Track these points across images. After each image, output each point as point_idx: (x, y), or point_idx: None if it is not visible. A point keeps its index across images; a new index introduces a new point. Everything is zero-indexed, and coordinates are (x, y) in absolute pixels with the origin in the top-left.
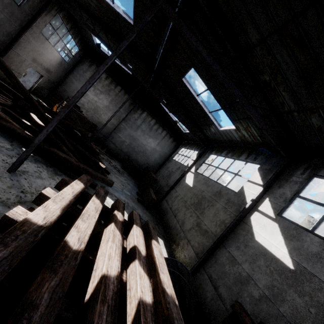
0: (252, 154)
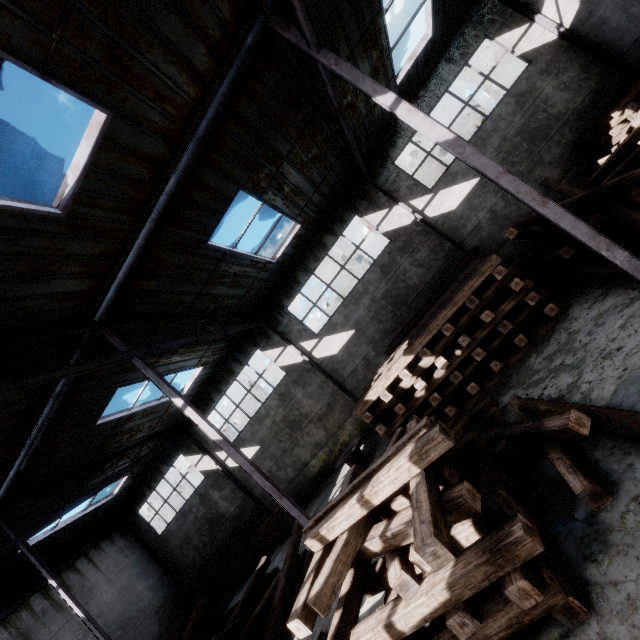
0: (238, 357)
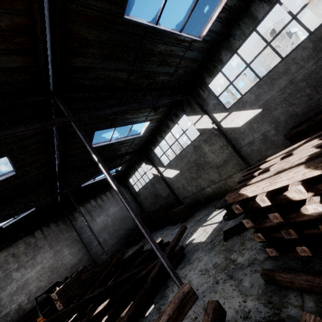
0: (172, 118)
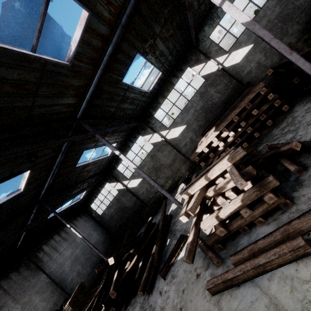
0: (131, 139)
